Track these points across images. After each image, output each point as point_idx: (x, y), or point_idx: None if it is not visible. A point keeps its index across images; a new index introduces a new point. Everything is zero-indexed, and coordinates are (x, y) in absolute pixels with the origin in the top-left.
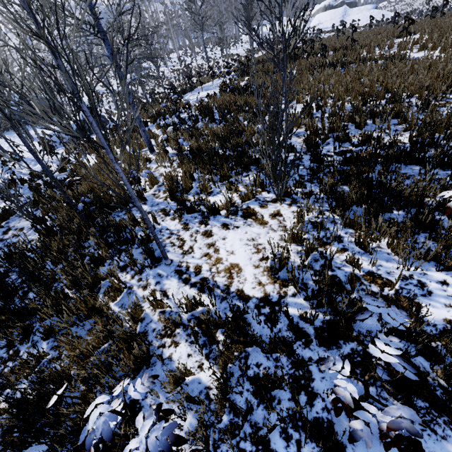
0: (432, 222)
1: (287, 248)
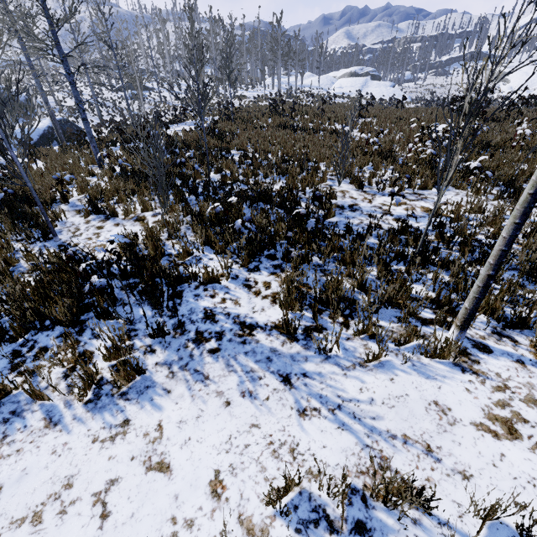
0: (233, 231)
1: (137, 234)
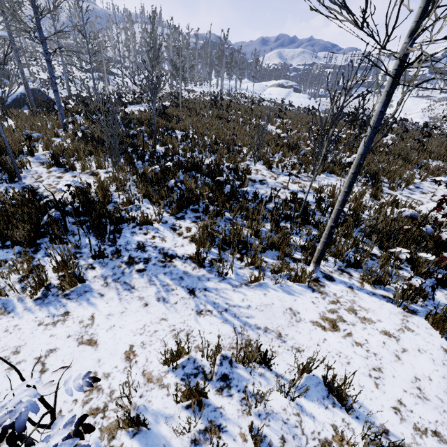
0: (168, 189)
1: (90, 184)
